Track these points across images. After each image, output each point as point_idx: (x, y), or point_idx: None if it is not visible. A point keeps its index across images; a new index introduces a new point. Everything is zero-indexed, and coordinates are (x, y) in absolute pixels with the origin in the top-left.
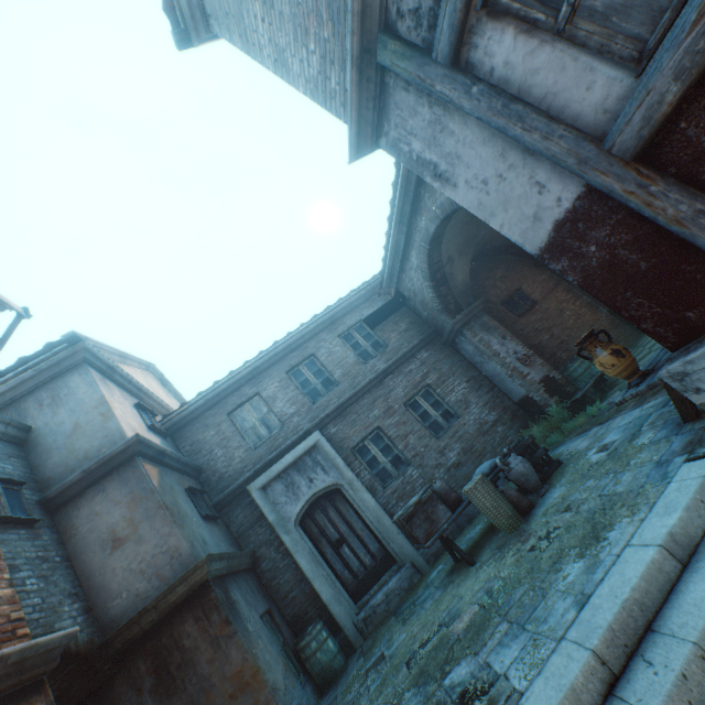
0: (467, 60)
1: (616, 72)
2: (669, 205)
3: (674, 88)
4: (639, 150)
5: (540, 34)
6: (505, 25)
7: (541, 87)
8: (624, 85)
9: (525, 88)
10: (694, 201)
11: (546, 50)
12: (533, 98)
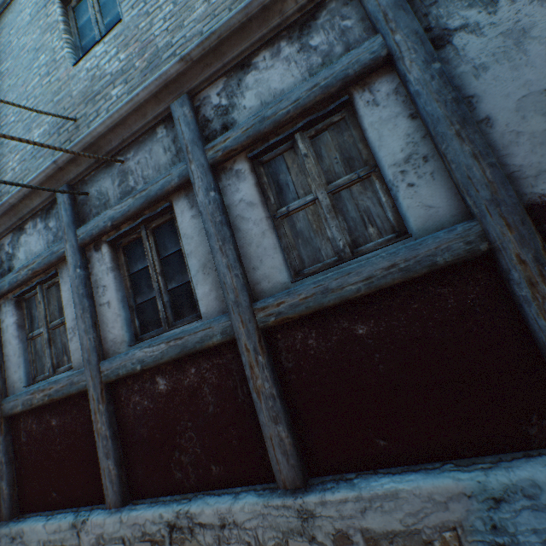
0: (2, 304)
1: (25, 376)
2: (0, 449)
3: (22, 407)
4: (8, 415)
5: (22, 332)
6: (17, 313)
7: (9, 350)
8: (22, 384)
9: (7, 343)
10: (5, 455)
11: (17, 341)
12: (6, 350)
